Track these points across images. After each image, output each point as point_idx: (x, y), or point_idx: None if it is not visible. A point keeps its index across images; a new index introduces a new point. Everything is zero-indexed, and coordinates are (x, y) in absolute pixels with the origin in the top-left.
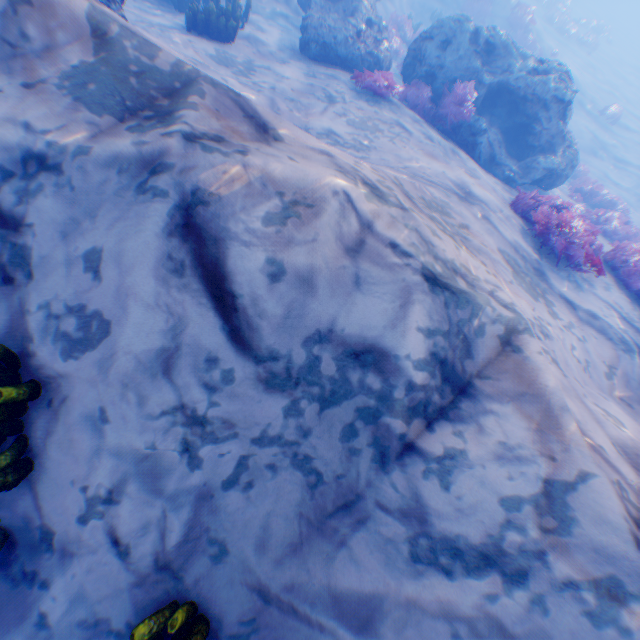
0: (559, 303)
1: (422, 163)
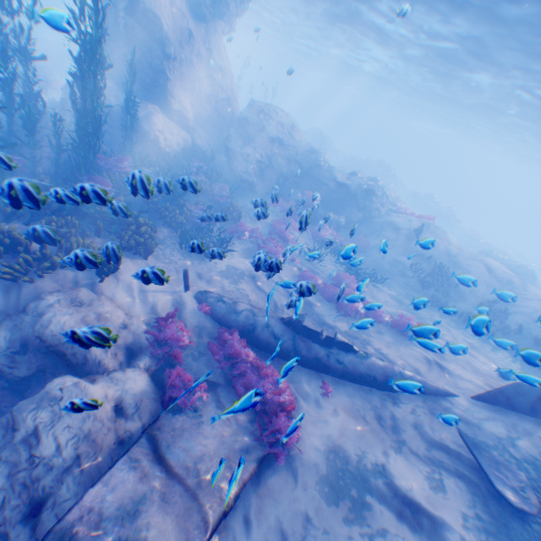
0: None
1: None
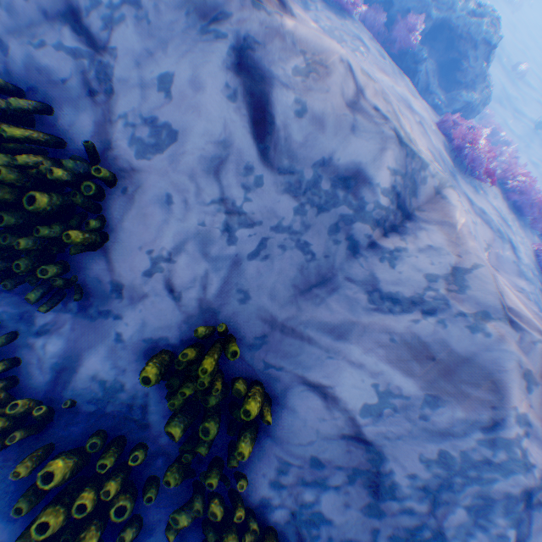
0: (463, 198)
1: (377, 76)
